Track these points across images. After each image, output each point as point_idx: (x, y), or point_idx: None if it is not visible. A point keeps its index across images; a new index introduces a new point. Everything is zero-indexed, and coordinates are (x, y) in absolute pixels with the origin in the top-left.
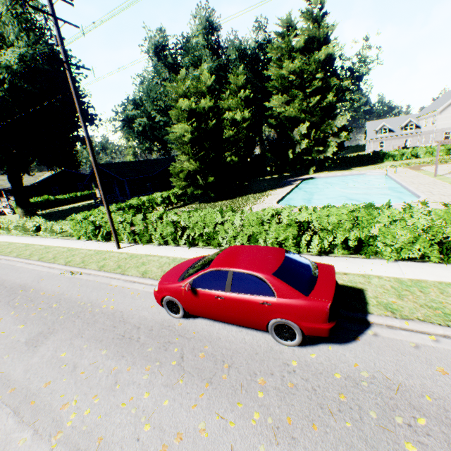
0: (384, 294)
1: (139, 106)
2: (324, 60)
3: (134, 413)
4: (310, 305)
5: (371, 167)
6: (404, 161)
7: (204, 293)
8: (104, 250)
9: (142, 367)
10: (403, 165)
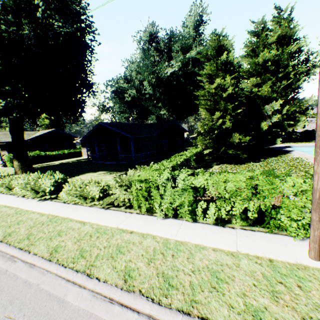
0: None
1: (128, 81)
2: (293, 52)
3: None
4: None
5: None
6: None
7: None
8: (279, 260)
9: None
10: None
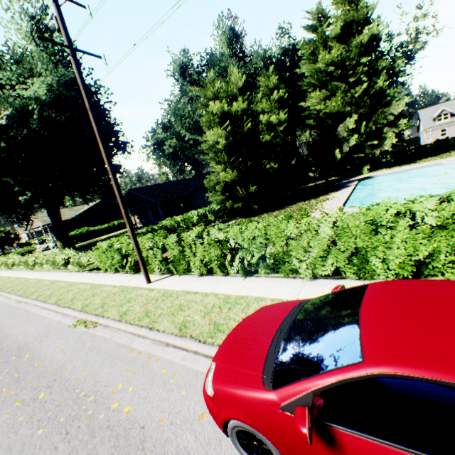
0: None
1: (168, 128)
2: (367, 43)
3: None
4: None
5: (444, 156)
6: None
7: (362, 449)
8: (131, 286)
9: None
10: None
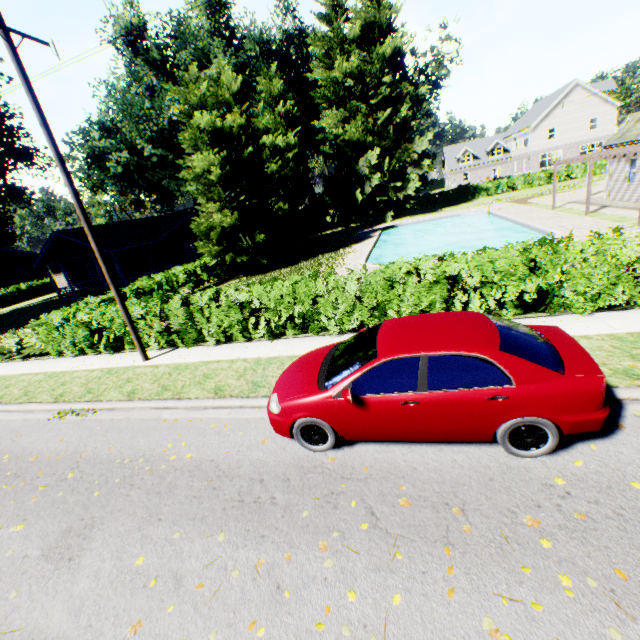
0: (611, 358)
1: (111, 132)
2: (390, 56)
3: (349, 636)
4: (575, 387)
5: (464, 206)
6: (500, 195)
7: (377, 401)
8: (120, 367)
9: (312, 547)
10: (503, 200)
